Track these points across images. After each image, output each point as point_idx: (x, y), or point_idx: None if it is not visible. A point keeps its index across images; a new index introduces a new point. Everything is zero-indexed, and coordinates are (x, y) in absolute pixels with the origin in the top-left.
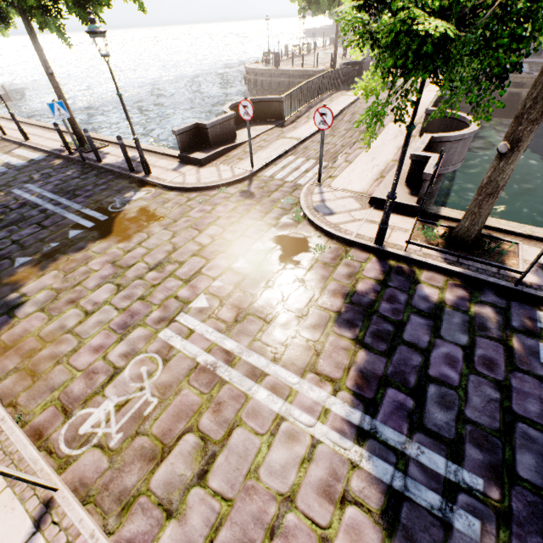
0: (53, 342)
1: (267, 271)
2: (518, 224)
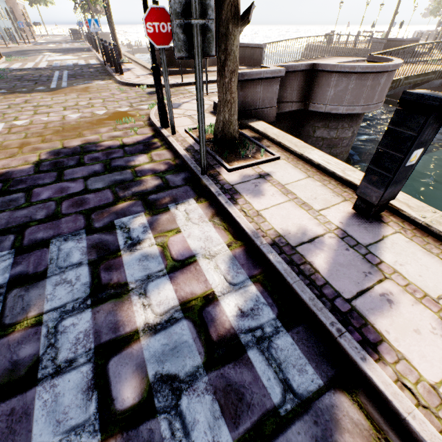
0: None
1: (77, 122)
2: (308, 145)
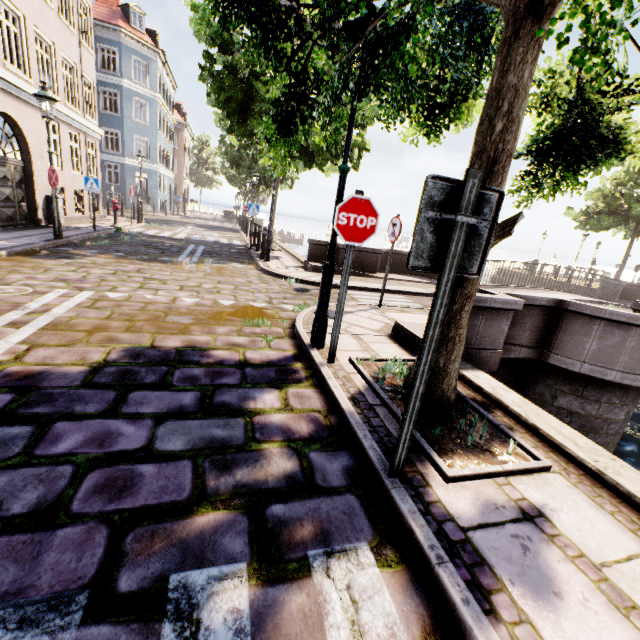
0: (34, 268)
1: (190, 309)
2: (602, 449)
